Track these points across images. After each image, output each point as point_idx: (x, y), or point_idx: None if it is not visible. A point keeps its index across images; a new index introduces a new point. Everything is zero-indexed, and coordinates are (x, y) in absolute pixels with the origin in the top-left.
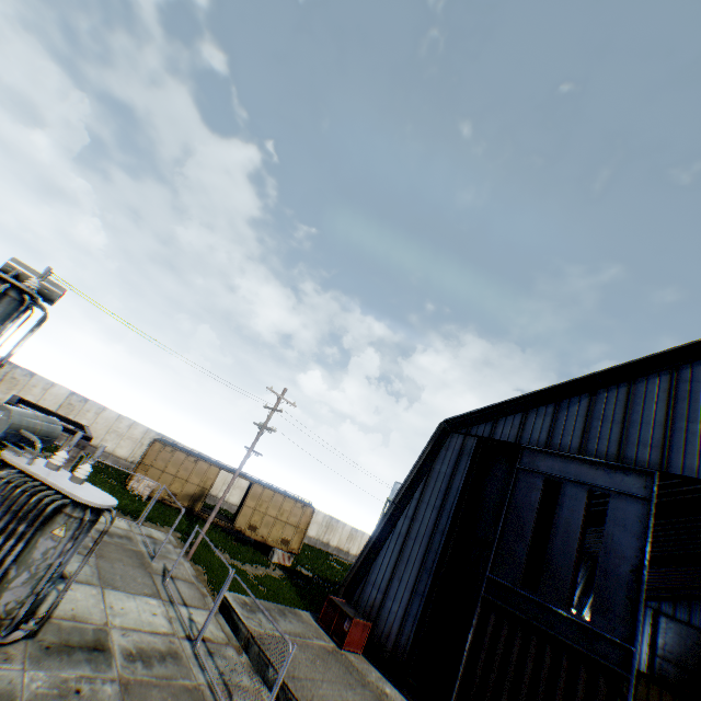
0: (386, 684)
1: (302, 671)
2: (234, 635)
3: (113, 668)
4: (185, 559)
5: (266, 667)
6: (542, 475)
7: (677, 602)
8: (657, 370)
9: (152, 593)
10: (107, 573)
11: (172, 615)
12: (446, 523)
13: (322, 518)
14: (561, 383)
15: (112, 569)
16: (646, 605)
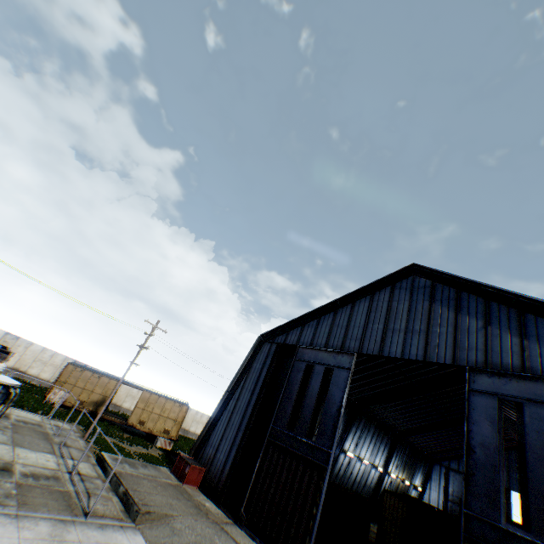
0: (207, 501)
1: (144, 489)
2: (105, 475)
3: (14, 478)
4: (82, 438)
5: (119, 486)
6: (305, 362)
7: (460, 460)
8: (365, 296)
9: (50, 451)
10: (20, 440)
11: (61, 462)
12: (255, 399)
13: (206, 419)
14: (320, 307)
15: (23, 438)
16: (441, 464)
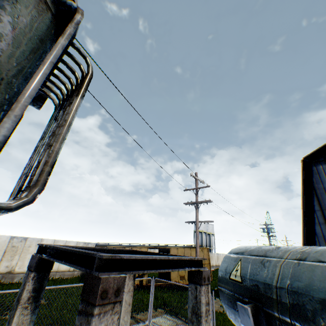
0: None
1: None
2: None
3: None
4: None
5: None
6: None
7: None
8: None
9: None
10: None
11: None
12: None
13: None
14: None
15: None
16: None
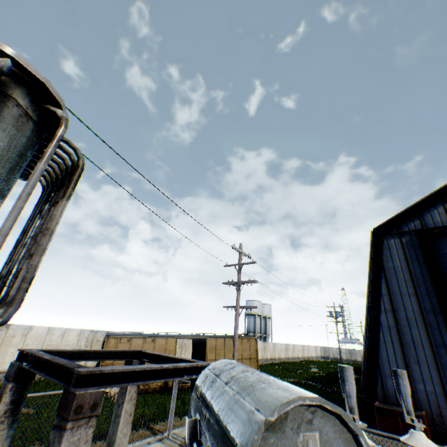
0: None
1: None
2: None
3: None
4: None
5: None
6: None
7: None
8: None
9: None
10: None
11: None
12: (430, 302)
13: None
14: None
15: None
16: None
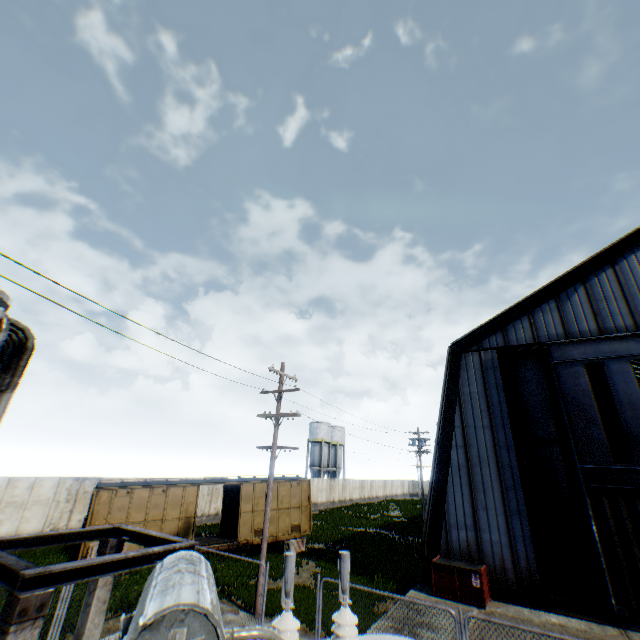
0: (543, 615)
1: None
2: None
3: None
4: (264, 619)
5: None
6: (580, 362)
7: None
8: (631, 249)
9: None
10: None
11: None
12: (505, 437)
13: None
14: (554, 280)
15: None
16: None
